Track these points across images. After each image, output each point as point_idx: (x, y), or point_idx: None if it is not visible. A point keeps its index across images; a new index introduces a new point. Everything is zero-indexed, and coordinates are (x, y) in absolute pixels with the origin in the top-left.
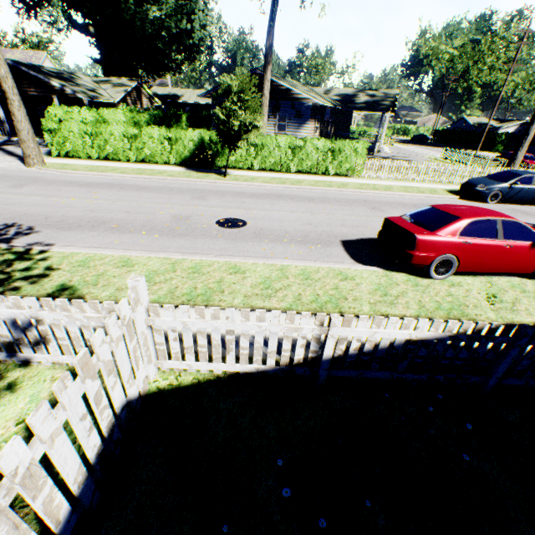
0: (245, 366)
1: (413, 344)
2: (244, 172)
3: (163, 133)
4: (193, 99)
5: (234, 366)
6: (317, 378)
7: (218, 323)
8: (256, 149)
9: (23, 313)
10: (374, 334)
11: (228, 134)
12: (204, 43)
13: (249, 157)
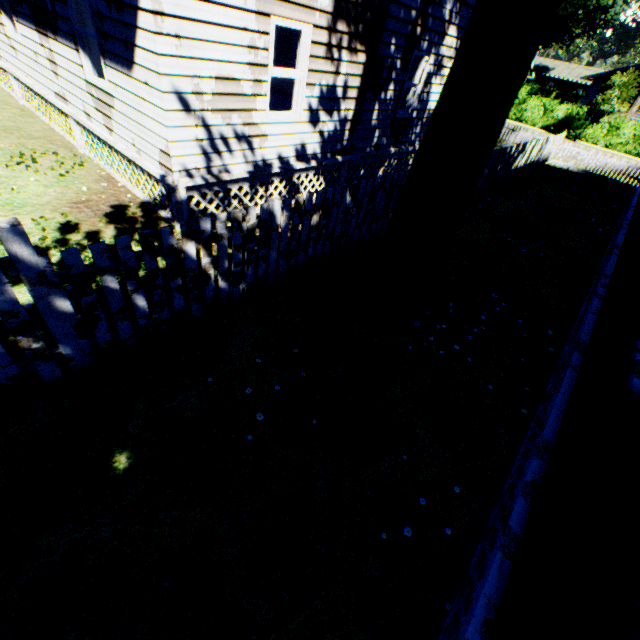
0: (573, 166)
1: (626, 170)
2: (588, 145)
3: (544, 104)
4: (563, 75)
5: (570, 166)
6: (591, 176)
7: (576, 149)
8: (609, 130)
9: (532, 136)
10: (616, 163)
11: (595, 112)
12: (616, 17)
13: (599, 135)
